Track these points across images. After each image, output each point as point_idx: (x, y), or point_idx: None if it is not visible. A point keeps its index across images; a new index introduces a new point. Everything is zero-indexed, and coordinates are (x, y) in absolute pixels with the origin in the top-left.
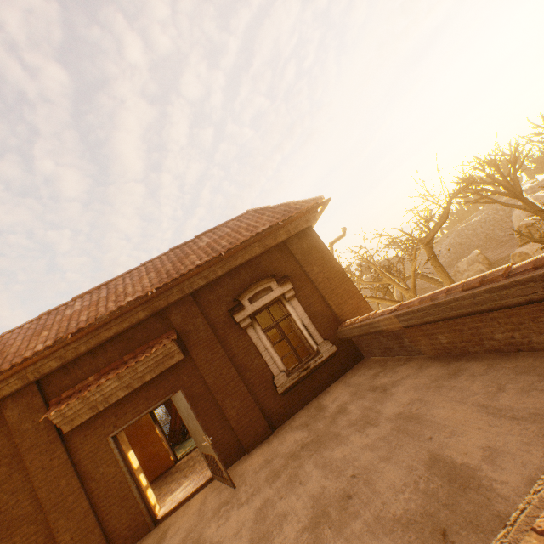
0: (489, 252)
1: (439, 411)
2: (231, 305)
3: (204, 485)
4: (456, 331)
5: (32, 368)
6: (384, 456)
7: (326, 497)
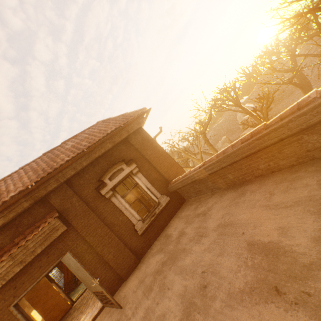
0: (230, 137)
1: (242, 216)
2: (97, 184)
3: (98, 314)
4: (238, 169)
5: None
6: (219, 253)
7: (189, 292)
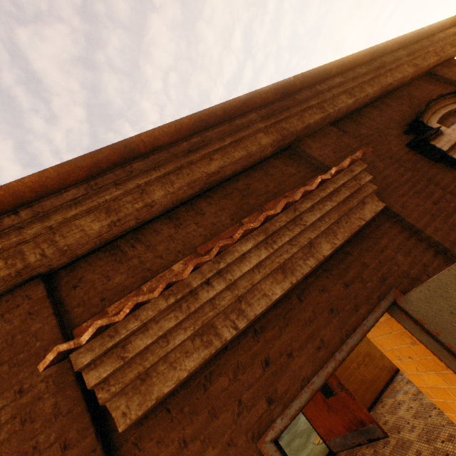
0: None
1: None
2: (405, 139)
3: None
4: None
5: (36, 227)
6: None
7: None
